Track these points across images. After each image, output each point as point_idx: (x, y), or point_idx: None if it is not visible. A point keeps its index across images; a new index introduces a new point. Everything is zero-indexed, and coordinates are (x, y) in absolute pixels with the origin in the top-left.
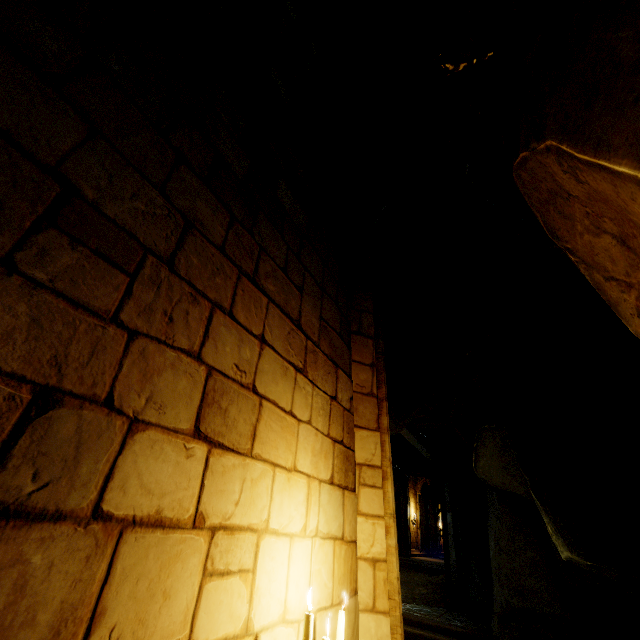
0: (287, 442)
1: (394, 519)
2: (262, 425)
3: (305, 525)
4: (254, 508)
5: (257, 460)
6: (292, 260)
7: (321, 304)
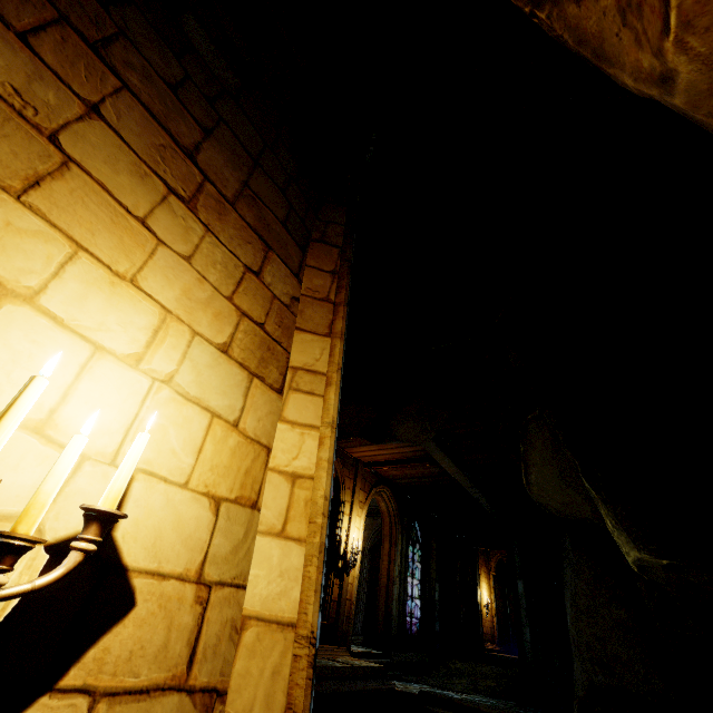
0: (122, 244)
1: (333, 429)
2: (61, 187)
3: (140, 356)
4: (2, 256)
5: (33, 213)
6: (194, 93)
7: (250, 174)
